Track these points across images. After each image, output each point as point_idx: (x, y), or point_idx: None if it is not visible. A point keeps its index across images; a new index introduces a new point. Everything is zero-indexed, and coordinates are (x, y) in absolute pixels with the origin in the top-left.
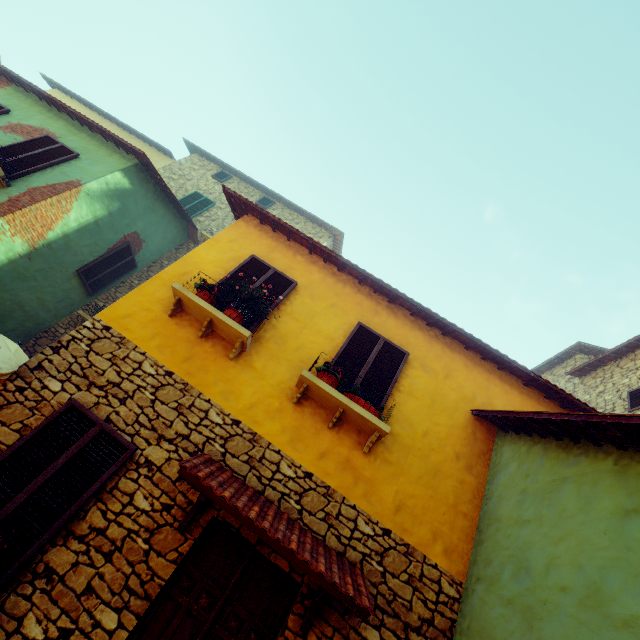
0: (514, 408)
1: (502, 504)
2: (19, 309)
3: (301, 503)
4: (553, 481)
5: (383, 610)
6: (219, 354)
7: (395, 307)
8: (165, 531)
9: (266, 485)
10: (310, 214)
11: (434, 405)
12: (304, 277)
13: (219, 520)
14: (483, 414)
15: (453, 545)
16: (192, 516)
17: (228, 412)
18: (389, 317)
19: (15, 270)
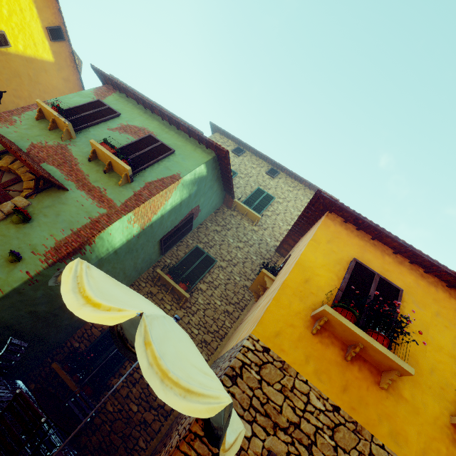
0: None
1: None
2: (122, 273)
3: None
4: None
5: None
6: (368, 380)
7: None
8: None
9: None
10: (310, 183)
11: None
12: (400, 280)
13: None
14: None
15: None
16: None
17: None
18: None
19: (128, 247)
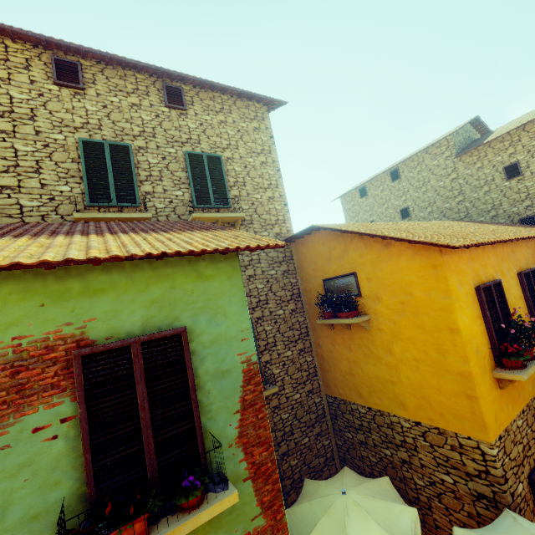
0: None
1: None
2: None
3: None
4: None
5: None
6: None
7: None
8: None
9: None
10: (244, 92)
11: None
12: (491, 267)
13: None
14: None
15: None
16: None
17: None
18: (516, 249)
19: None
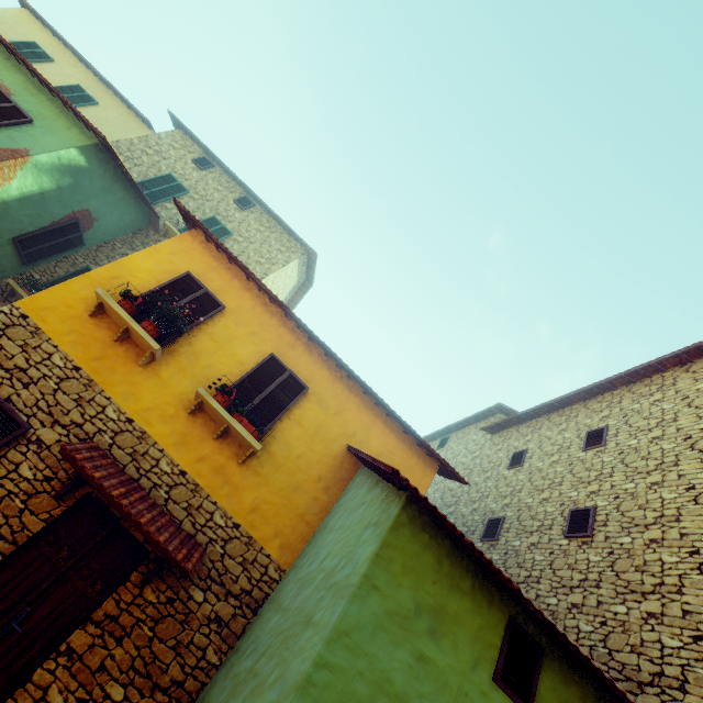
0: (386, 449)
1: (333, 518)
2: None
3: (170, 493)
4: (360, 504)
5: (213, 579)
6: (130, 359)
7: (313, 345)
8: (42, 497)
9: (143, 475)
10: (288, 226)
11: (316, 435)
12: (235, 302)
13: (94, 496)
14: (349, 449)
15: (289, 543)
16: (69, 489)
17: (125, 411)
18: (304, 353)
19: None
